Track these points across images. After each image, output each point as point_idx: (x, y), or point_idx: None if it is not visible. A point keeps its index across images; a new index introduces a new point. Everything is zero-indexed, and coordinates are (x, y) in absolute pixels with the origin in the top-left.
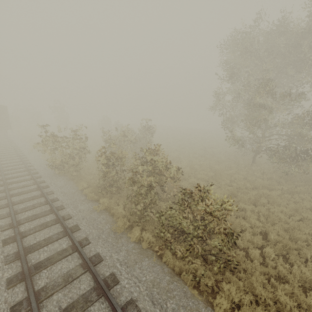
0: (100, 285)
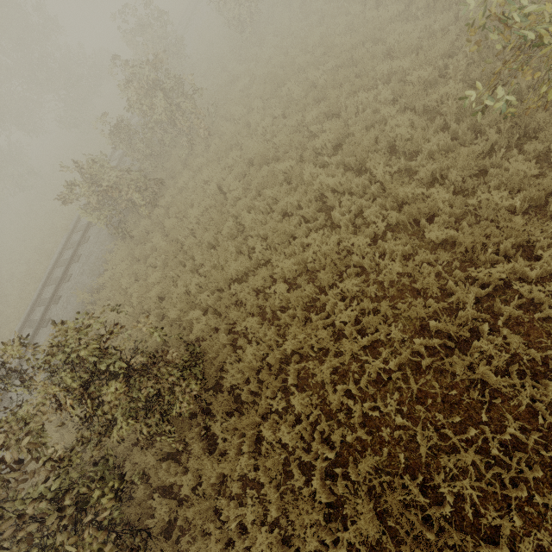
0: None
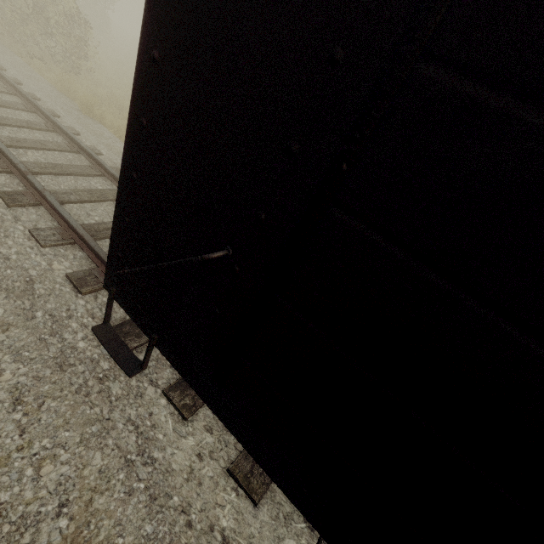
0: None
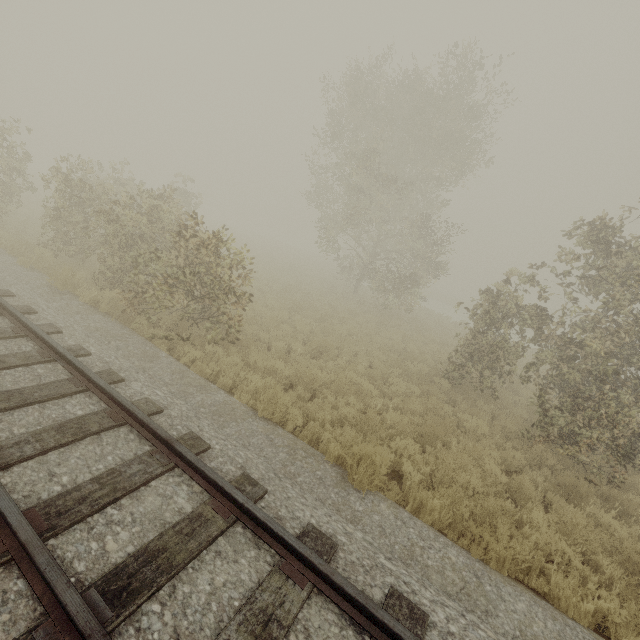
0: None
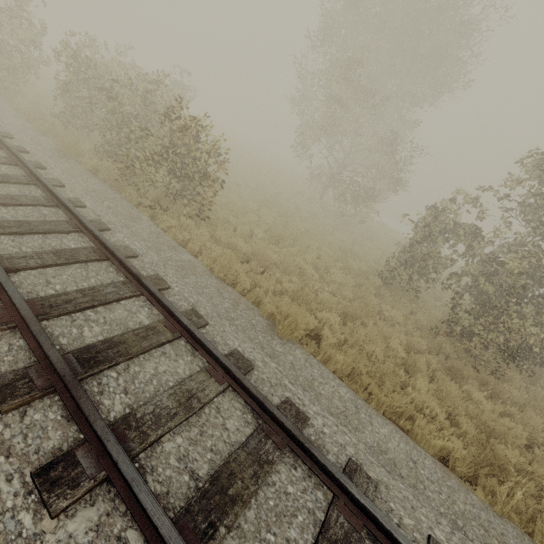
0: (15, 158)
